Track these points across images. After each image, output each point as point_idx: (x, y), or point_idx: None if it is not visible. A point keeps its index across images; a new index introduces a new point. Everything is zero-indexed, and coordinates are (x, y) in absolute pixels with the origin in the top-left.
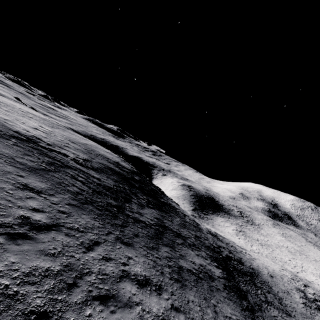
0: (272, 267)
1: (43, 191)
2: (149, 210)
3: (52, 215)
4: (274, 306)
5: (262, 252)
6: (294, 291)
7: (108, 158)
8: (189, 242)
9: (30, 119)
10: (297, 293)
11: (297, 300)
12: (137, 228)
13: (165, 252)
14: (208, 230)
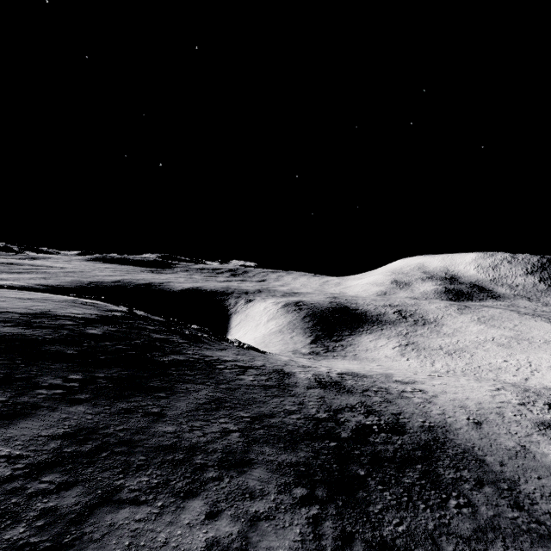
0: (476, 396)
1: None
2: (51, 417)
3: None
4: (503, 534)
5: (453, 367)
6: (536, 436)
7: (4, 311)
8: (202, 462)
9: None
10: (544, 438)
11: (550, 461)
12: None
13: None
14: (318, 378)
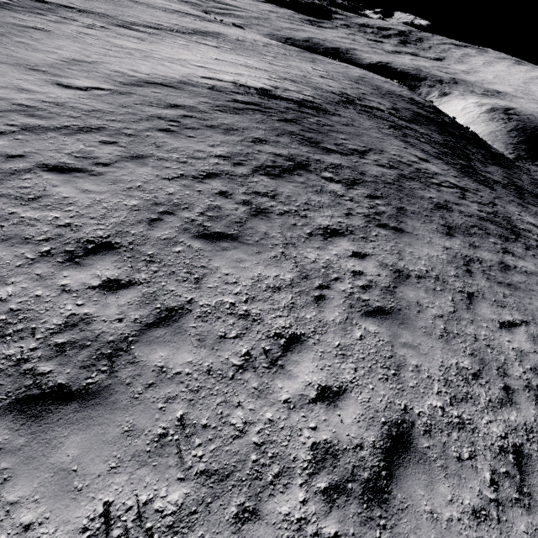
0: None
1: (427, 160)
2: (493, 168)
3: (453, 179)
4: None
5: None
6: None
7: (399, 94)
8: None
9: (291, 59)
10: None
11: None
12: (501, 189)
13: (537, 211)
14: None
